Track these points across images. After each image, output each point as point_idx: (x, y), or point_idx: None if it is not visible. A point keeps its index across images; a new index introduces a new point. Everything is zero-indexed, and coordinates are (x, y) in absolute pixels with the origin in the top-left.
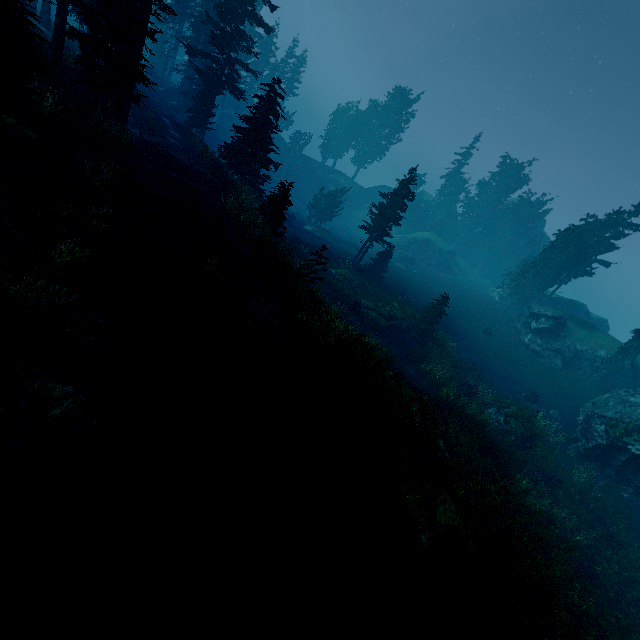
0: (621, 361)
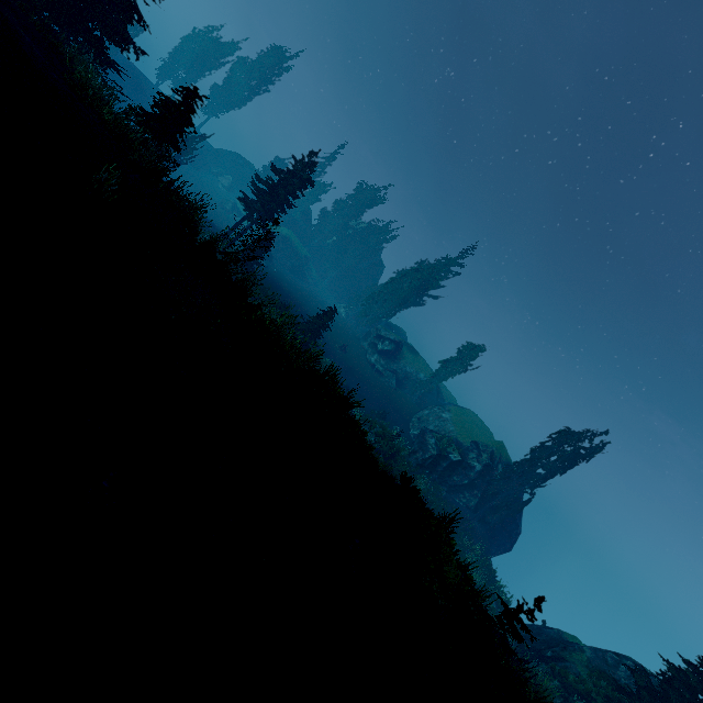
0: (435, 383)
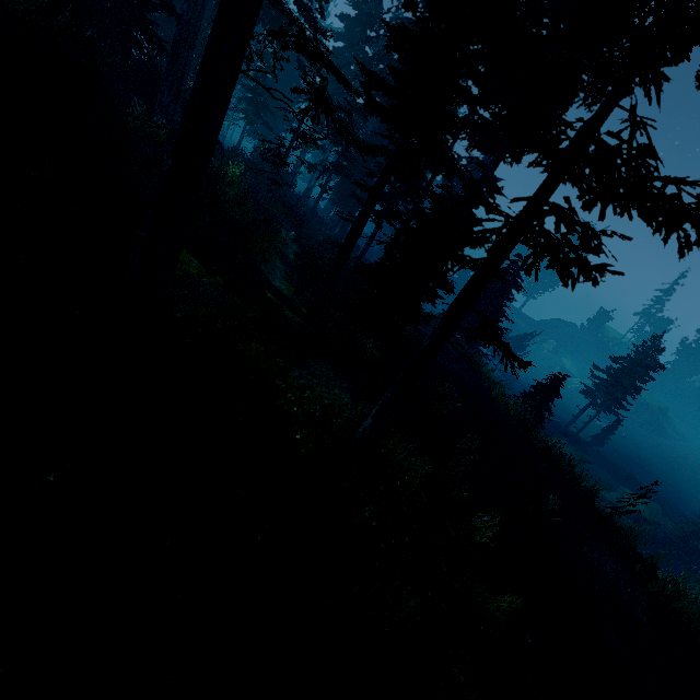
0: None
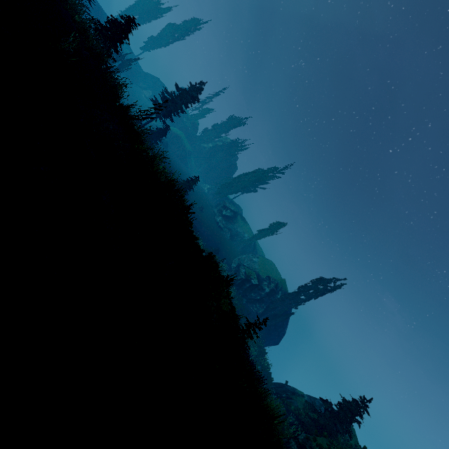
0: (253, 241)
